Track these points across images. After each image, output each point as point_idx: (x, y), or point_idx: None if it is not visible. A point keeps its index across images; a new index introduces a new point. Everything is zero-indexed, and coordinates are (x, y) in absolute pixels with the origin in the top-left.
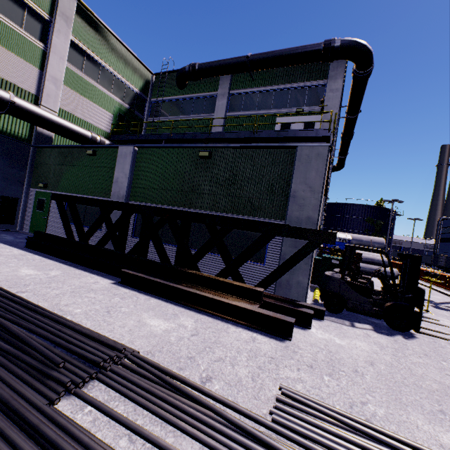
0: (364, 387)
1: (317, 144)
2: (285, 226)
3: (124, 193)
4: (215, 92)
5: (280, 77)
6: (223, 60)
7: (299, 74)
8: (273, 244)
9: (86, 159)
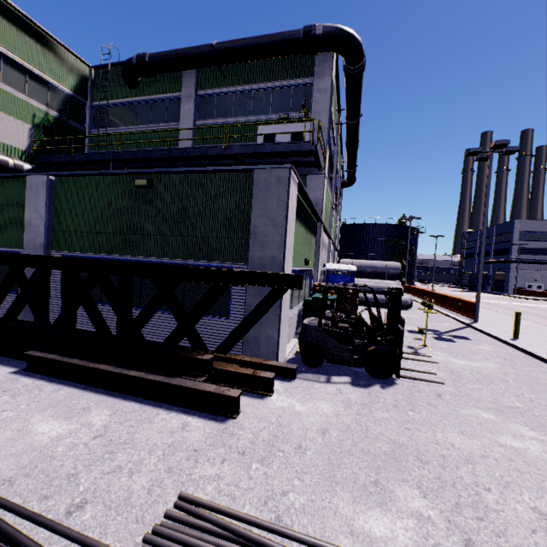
0: (298, 468)
1: (276, 166)
2: (239, 274)
3: (42, 240)
4: (178, 93)
5: (258, 73)
6: (181, 50)
7: (280, 70)
8: (238, 293)
9: None
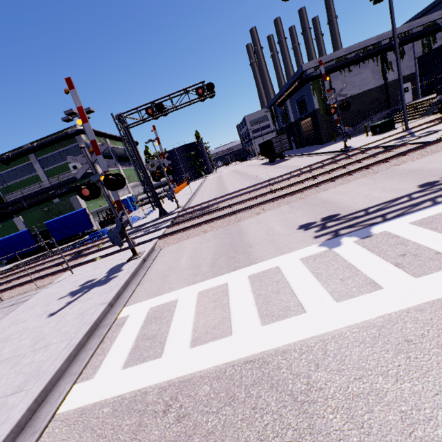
0: None
1: (73, 196)
2: None
3: None
4: (30, 161)
5: (57, 146)
6: (24, 150)
7: (65, 143)
8: None
9: (0, 229)
